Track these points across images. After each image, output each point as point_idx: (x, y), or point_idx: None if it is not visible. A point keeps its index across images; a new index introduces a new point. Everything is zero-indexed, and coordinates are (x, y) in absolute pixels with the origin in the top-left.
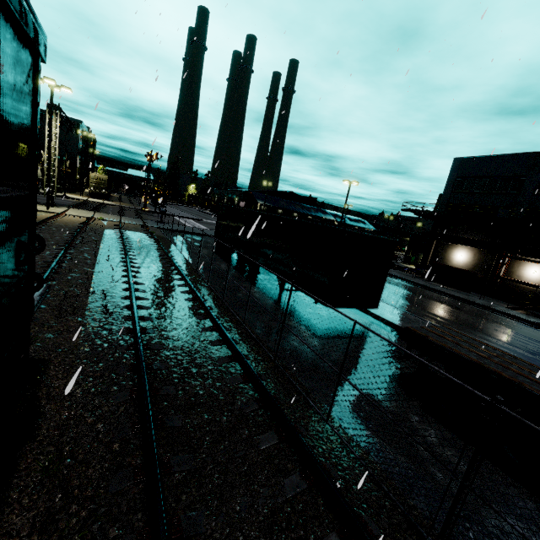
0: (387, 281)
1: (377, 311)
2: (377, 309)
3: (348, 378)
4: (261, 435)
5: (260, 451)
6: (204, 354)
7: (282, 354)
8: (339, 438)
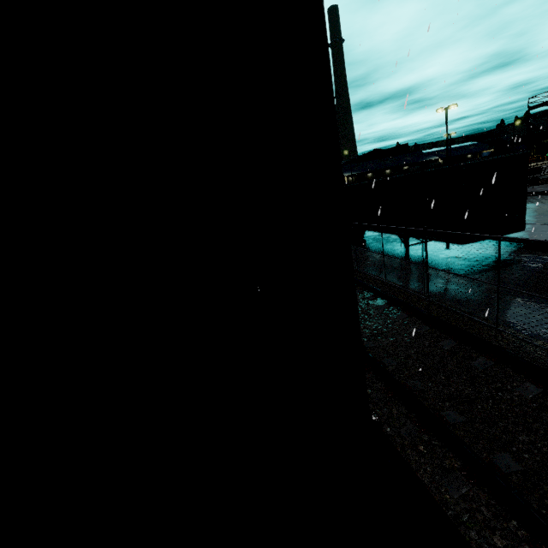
0: (532, 201)
1: (526, 235)
2: (526, 233)
3: (509, 300)
4: (440, 343)
5: (444, 351)
6: (366, 307)
7: (432, 294)
8: (513, 336)
